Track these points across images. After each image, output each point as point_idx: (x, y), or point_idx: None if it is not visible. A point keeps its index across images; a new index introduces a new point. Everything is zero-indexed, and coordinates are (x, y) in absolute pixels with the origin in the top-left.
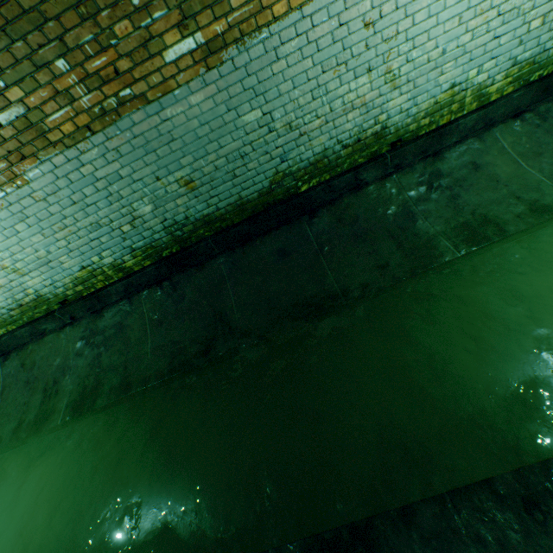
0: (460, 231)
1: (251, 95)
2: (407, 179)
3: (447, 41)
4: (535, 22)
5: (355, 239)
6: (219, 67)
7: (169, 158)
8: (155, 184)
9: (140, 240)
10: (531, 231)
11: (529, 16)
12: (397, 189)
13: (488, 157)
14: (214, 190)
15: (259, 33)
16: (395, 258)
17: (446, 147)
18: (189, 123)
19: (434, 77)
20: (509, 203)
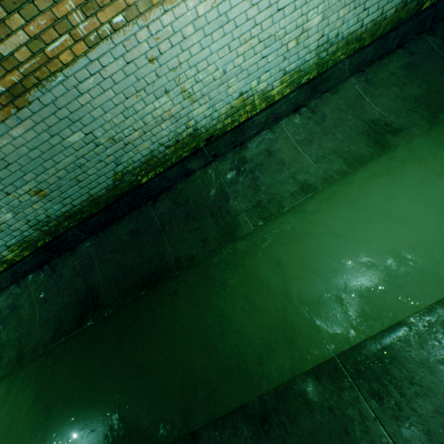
0: (256, 208)
1: (68, 122)
2: (222, 166)
3: (225, 64)
4: (291, 44)
5: (187, 218)
6: (28, 106)
7: (12, 177)
8: (7, 198)
9: (12, 239)
10: (301, 205)
11: (285, 40)
12: (215, 175)
13: (278, 145)
14: (65, 193)
15: (55, 77)
16: (213, 233)
17: (249, 137)
18: (19, 150)
19: (223, 90)
20: (289, 183)
